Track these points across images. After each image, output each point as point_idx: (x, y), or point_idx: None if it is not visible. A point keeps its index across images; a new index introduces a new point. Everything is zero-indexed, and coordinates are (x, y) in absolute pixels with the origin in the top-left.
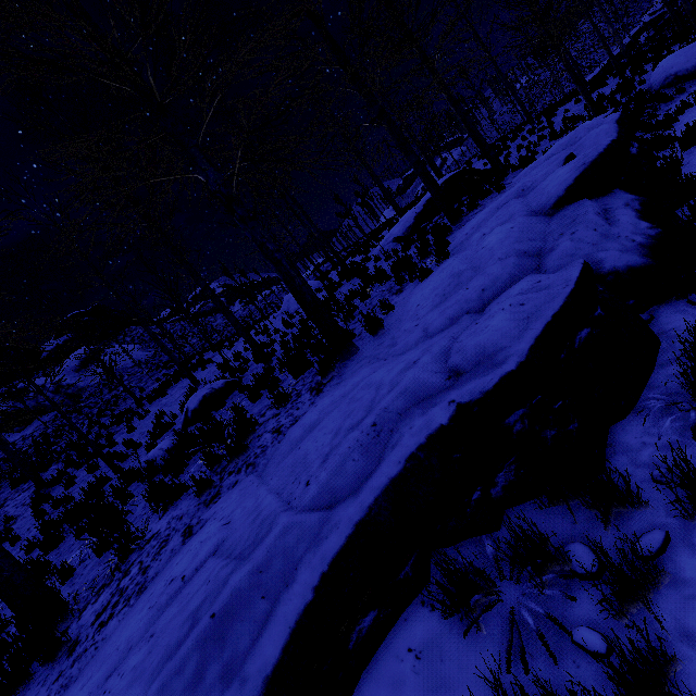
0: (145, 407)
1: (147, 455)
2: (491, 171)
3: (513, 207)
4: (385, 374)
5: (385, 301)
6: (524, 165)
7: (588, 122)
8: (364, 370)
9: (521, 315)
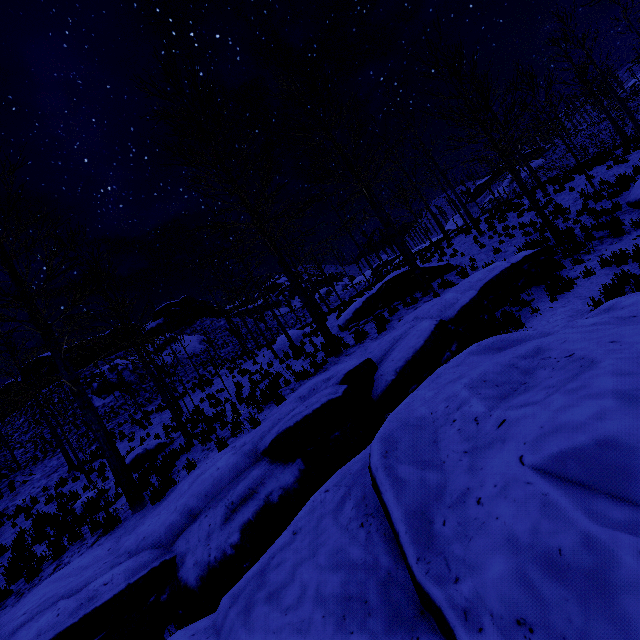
0: (158, 413)
1: (100, 485)
2: (446, 266)
3: (267, 425)
4: (27, 605)
5: (190, 461)
6: (434, 294)
7: (449, 295)
8: (97, 551)
9: (43, 629)
